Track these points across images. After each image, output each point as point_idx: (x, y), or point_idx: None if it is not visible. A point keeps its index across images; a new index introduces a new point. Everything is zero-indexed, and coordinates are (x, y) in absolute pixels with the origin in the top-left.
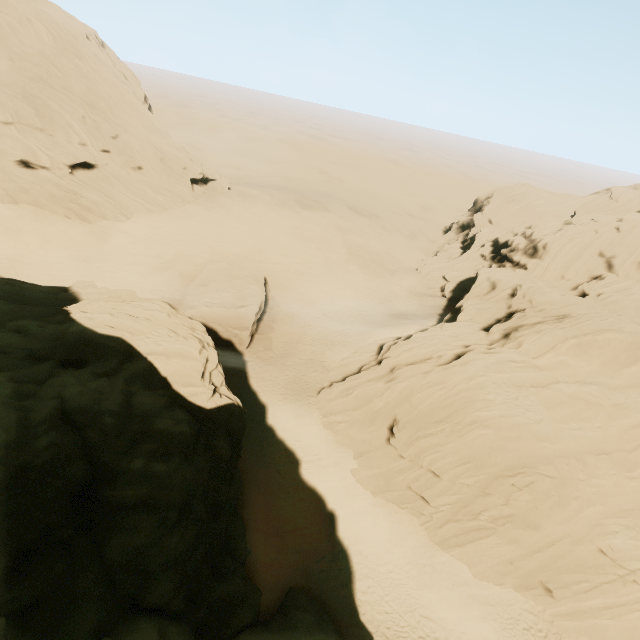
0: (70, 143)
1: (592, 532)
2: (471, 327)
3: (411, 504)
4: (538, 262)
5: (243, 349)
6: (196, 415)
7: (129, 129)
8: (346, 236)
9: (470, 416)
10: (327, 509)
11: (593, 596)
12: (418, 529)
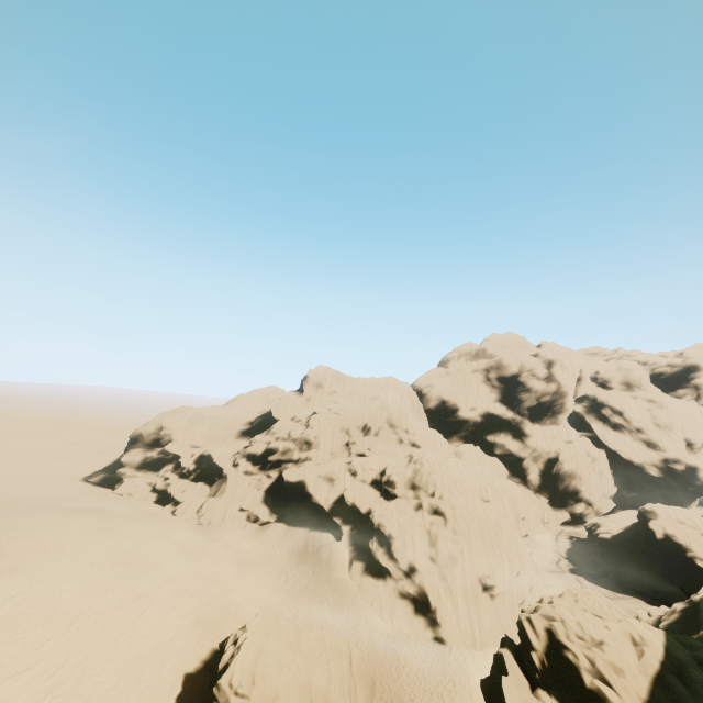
0: None
1: None
2: (385, 503)
3: None
4: (317, 451)
5: None
6: None
7: None
8: (121, 535)
9: (494, 525)
10: None
11: (528, 569)
12: None
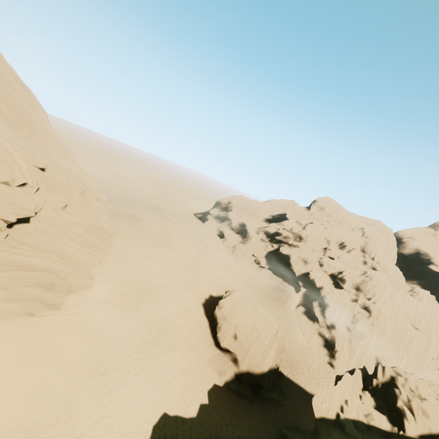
0: (8, 186)
1: None
2: (333, 288)
3: None
4: (304, 244)
5: (279, 368)
6: None
7: (51, 158)
8: (202, 239)
9: (408, 337)
10: None
11: None
12: None
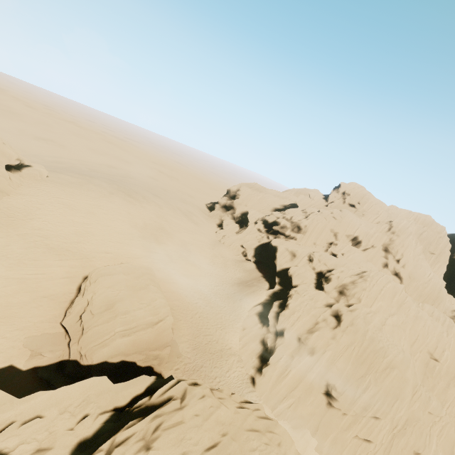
0: None
1: (425, 403)
2: (310, 288)
3: (358, 450)
4: (303, 236)
5: (161, 368)
6: None
7: None
8: (172, 220)
9: (383, 364)
10: None
11: (432, 442)
12: None
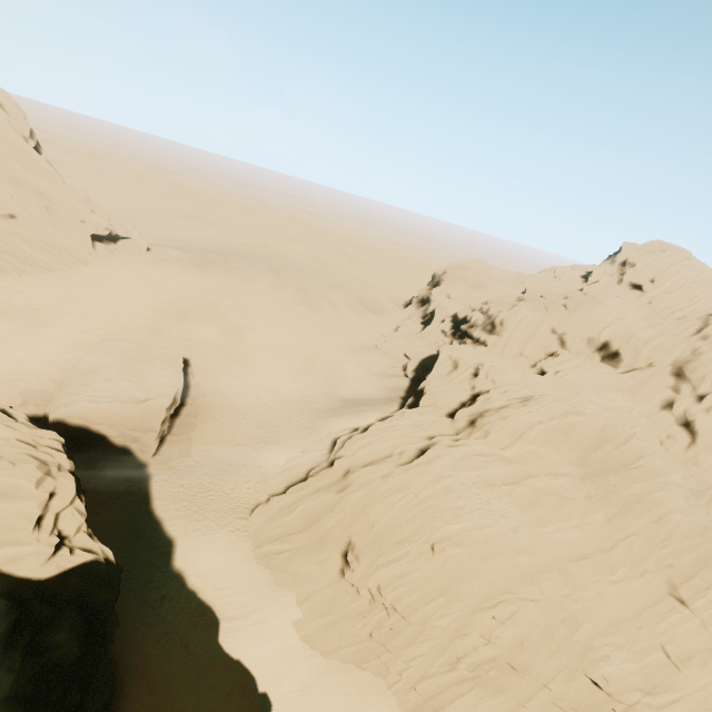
0: None
1: (584, 661)
2: (435, 413)
3: (374, 661)
4: (497, 339)
5: (147, 458)
6: (15, 595)
7: None
8: (296, 309)
9: (438, 532)
10: (258, 692)
11: None
12: (385, 696)
